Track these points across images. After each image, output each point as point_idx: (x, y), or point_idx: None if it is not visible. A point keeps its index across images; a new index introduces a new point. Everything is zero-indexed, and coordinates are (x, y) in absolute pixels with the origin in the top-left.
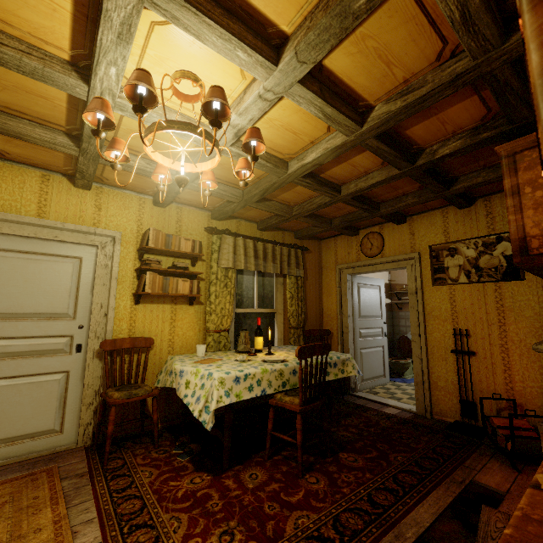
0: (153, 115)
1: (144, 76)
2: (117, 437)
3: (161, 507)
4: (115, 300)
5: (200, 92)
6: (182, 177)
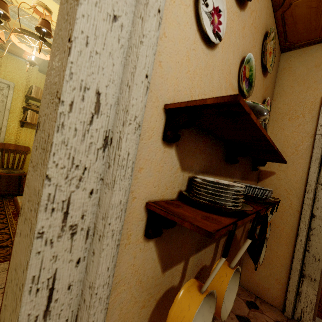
0: (24, 20)
1: (1, 4)
2: (3, 194)
3: (14, 219)
4: (7, 122)
5: (49, 15)
6: (32, 61)
